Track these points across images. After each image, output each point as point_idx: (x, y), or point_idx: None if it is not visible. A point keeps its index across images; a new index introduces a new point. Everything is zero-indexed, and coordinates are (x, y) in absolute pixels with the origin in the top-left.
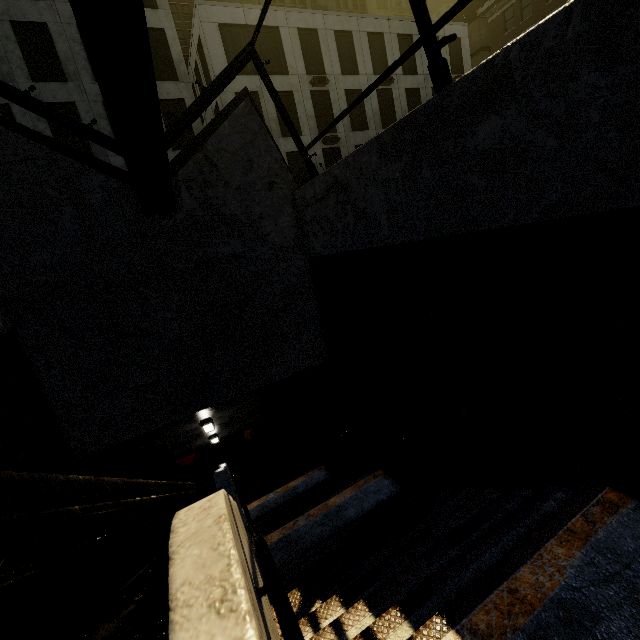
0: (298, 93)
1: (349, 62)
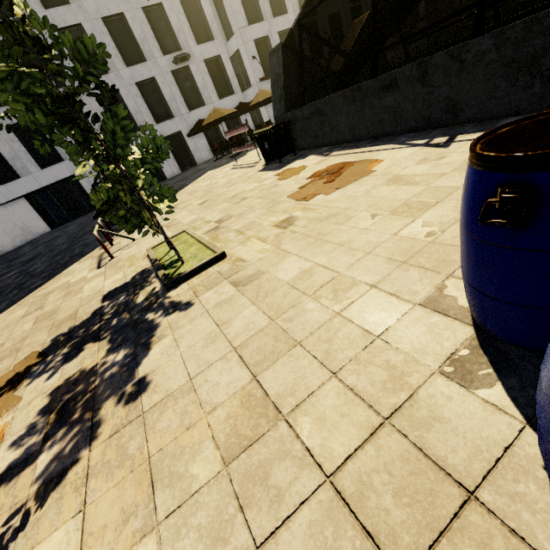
0: None
1: None
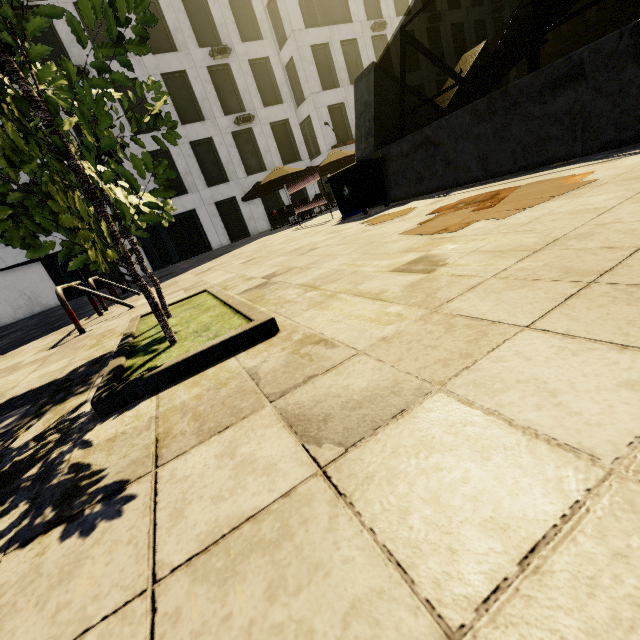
0: (361, 40)
1: (401, 3)
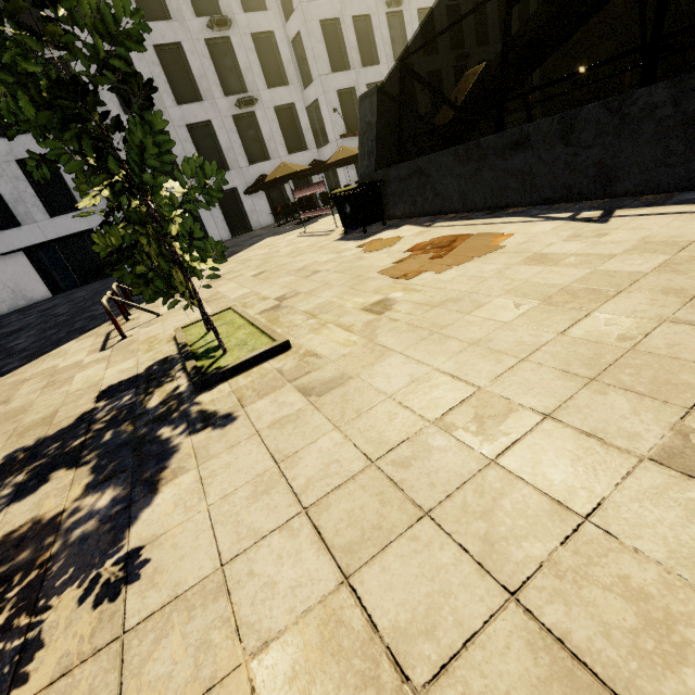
0: (375, 16)
1: None
